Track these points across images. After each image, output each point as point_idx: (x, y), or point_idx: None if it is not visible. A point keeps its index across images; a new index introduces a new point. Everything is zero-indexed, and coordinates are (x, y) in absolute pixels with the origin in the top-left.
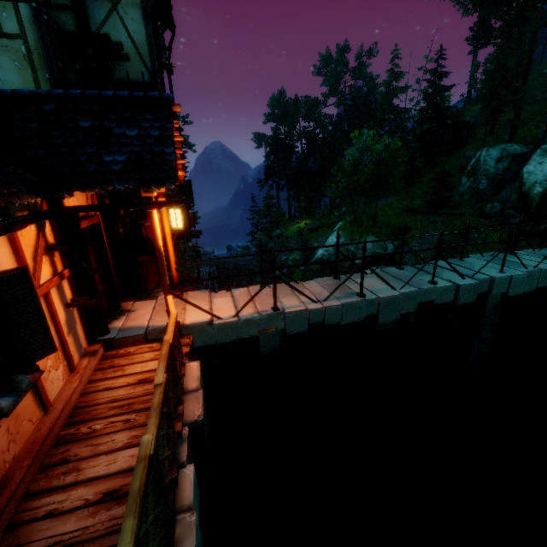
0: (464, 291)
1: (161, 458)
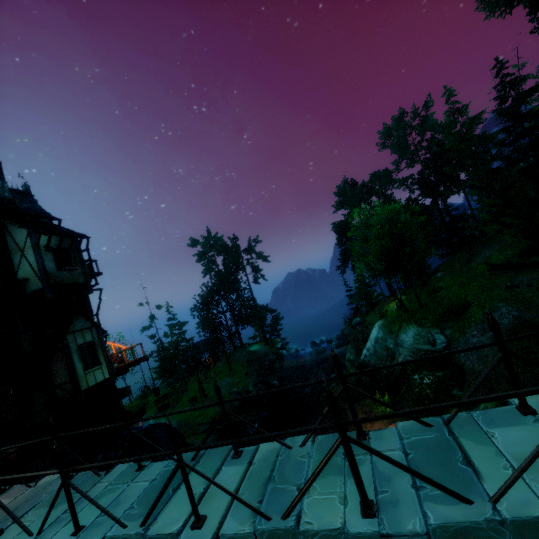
0: None
1: None
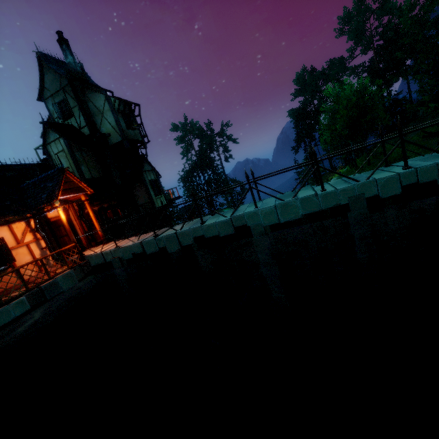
0: (220, 226)
1: (0, 287)
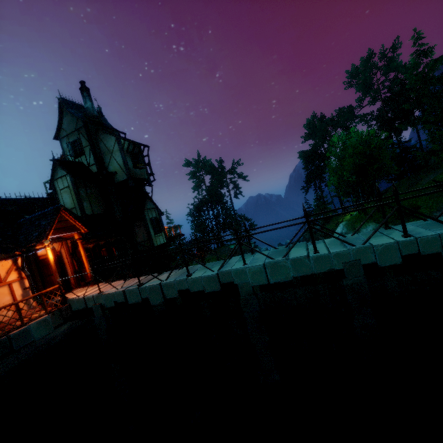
0: (206, 281)
1: None
